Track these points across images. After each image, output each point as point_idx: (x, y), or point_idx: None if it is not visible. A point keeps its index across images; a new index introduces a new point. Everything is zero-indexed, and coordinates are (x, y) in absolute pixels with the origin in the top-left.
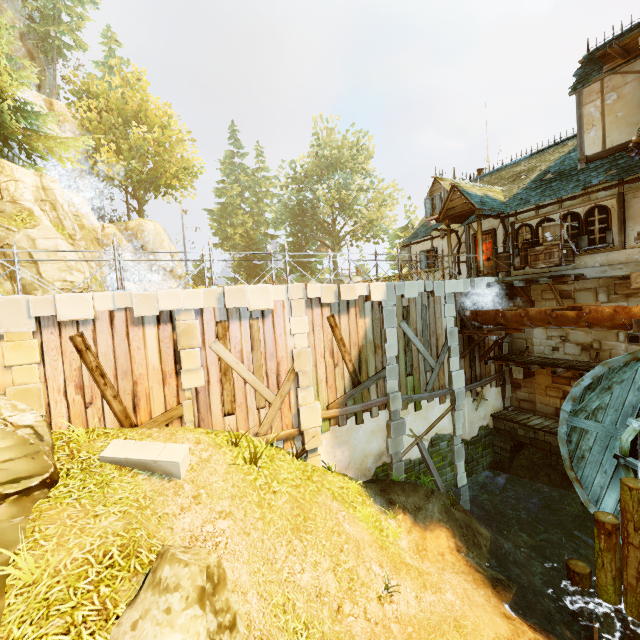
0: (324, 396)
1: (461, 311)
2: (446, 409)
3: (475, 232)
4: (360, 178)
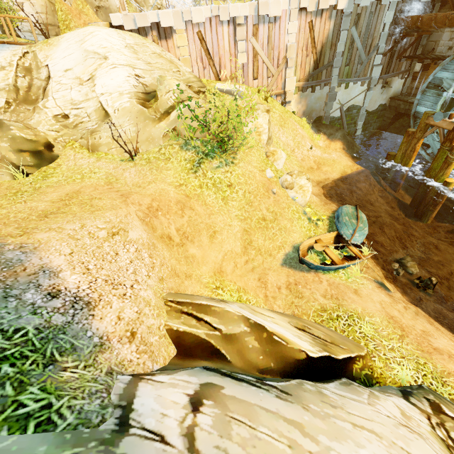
0: (298, 74)
1: (397, 18)
2: (363, 90)
3: None
4: None
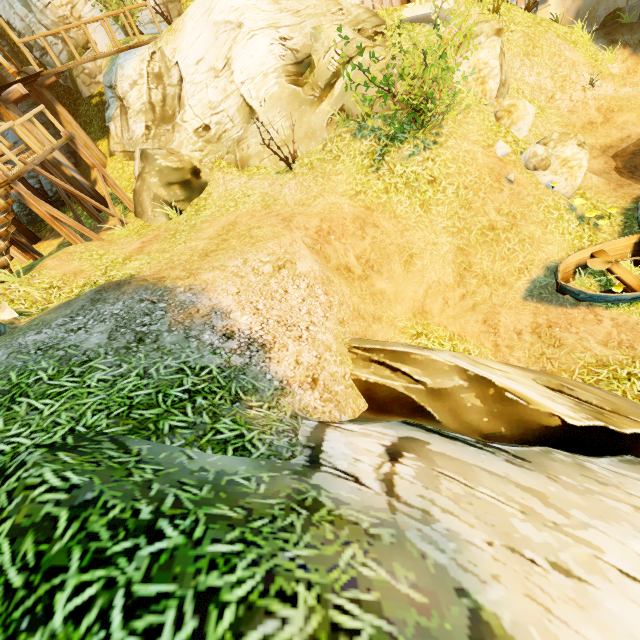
0: None
1: None
2: None
3: None
4: None
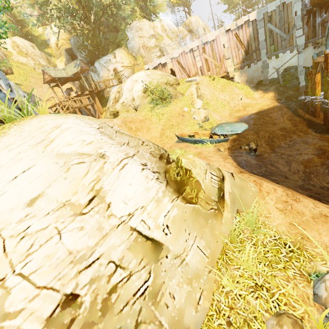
0: (235, 61)
1: (305, 4)
2: (294, 55)
3: None
4: None
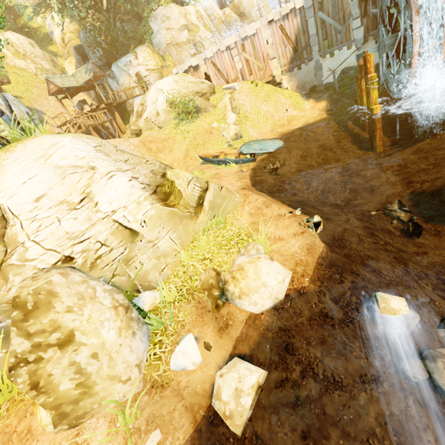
0: (282, 62)
1: None
2: (352, 52)
3: None
4: None
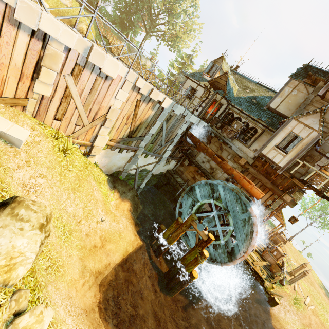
0: (112, 135)
1: (187, 130)
2: (155, 161)
3: (216, 99)
4: (190, 3)
